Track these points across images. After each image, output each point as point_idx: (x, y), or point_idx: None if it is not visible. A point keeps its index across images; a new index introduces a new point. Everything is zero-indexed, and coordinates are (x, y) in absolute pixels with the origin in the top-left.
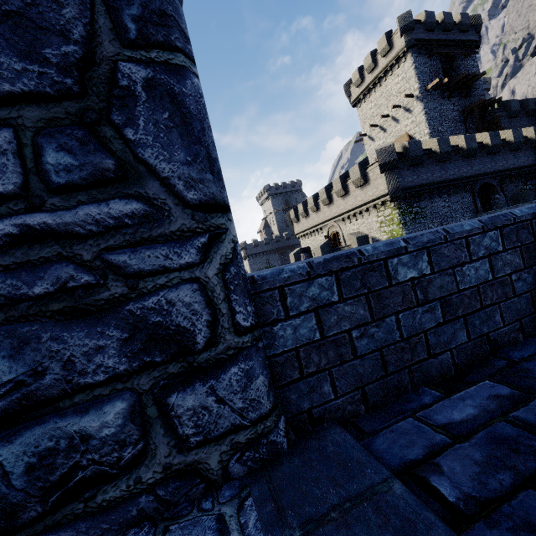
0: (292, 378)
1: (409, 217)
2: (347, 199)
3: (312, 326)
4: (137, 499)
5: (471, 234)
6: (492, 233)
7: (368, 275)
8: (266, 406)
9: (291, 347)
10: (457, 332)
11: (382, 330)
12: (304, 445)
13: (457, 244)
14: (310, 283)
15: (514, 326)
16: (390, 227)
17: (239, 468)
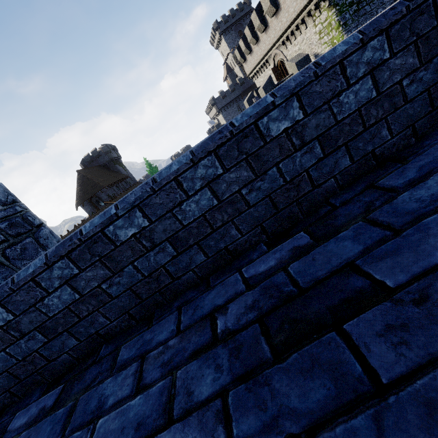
0: None
1: (349, 12)
2: (280, 16)
3: None
4: None
5: (36, 274)
6: (59, 264)
7: None
8: None
9: None
10: (66, 341)
11: None
12: None
13: (27, 288)
14: None
15: (123, 318)
16: (330, 35)
17: None
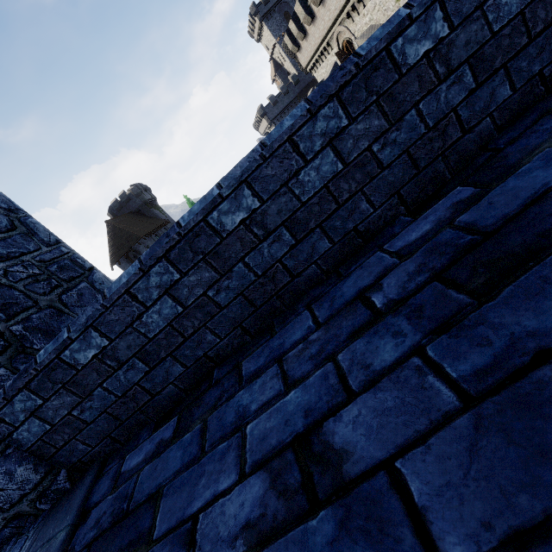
0: (53, 452)
1: None
2: None
3: (39, 424)
4: (4, 530)
5: (131, 284)
6: (156, 268)
7: (53, 375)
8: (36, 478)
9: (36, 439)
10: (170, 368)
11: (96, 400)
12: (76, 485)
13: (121, 304)
14: (12, 403)
15: (235, 334)
16: None
17: (46, 505)
